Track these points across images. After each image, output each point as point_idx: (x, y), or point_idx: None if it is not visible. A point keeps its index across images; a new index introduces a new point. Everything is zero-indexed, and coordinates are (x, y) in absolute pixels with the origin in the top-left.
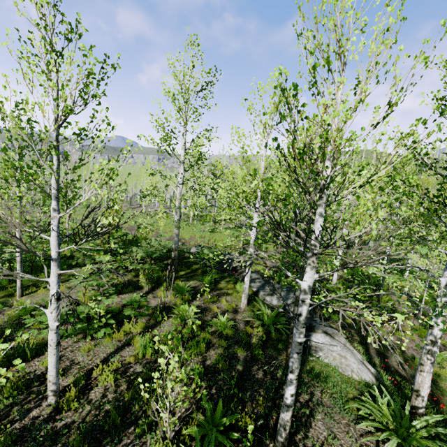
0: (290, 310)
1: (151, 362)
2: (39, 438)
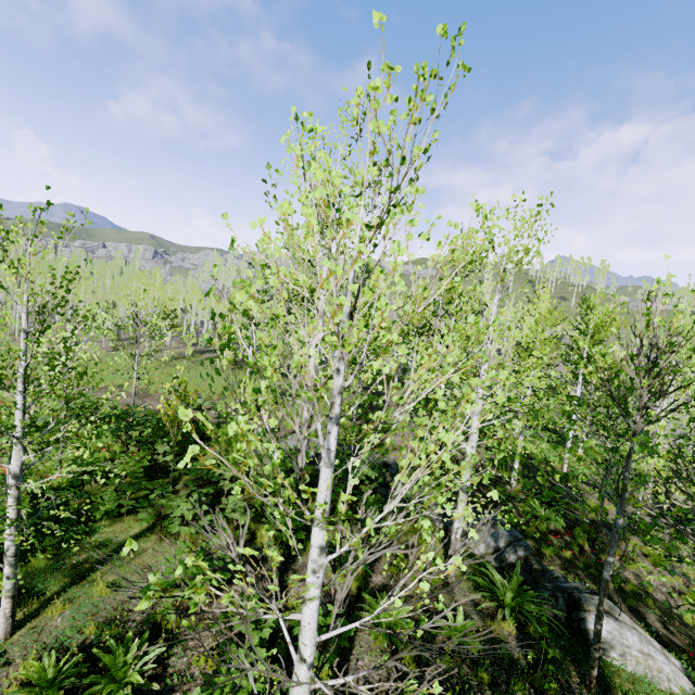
0: (510, 560)
1: None
2: None
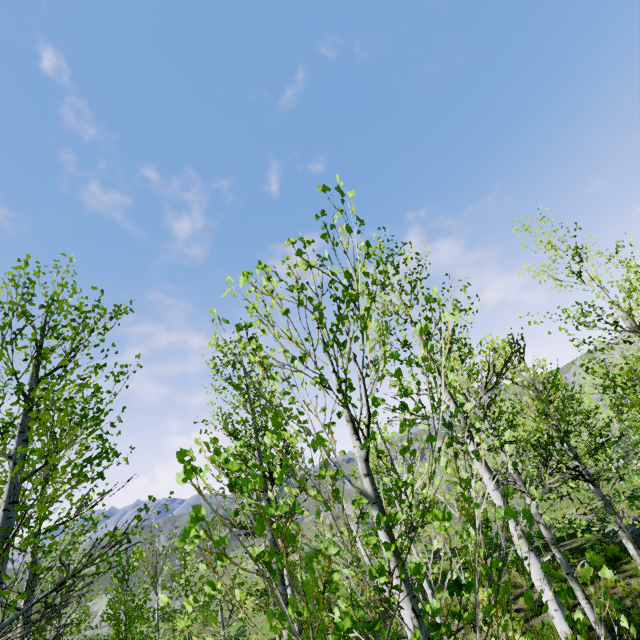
0: None
1: None
2: None
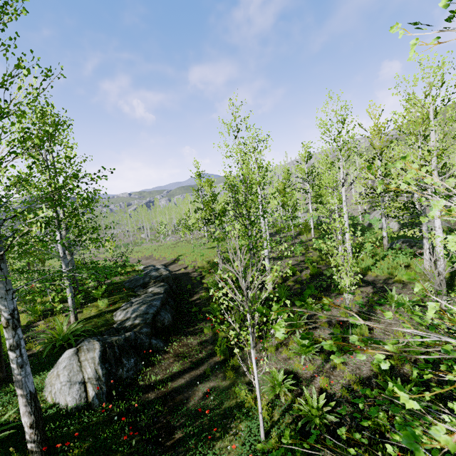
0: (125, 324)
1: None
2: None
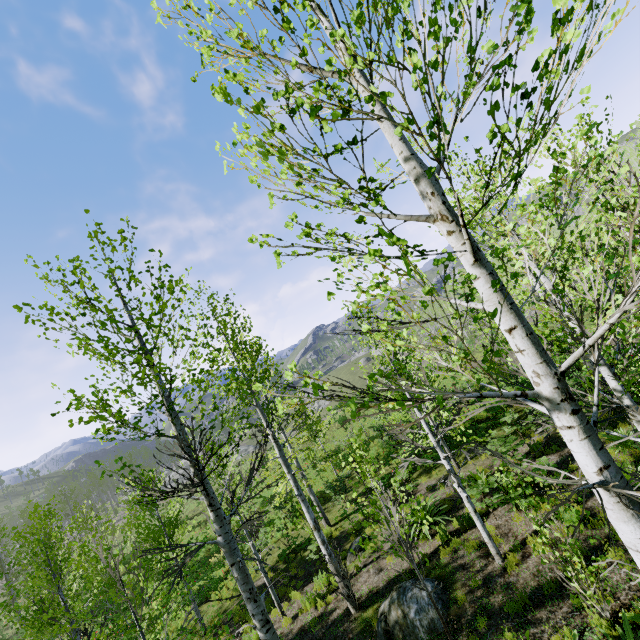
0: None
1: (586, 538)
2: (495, 586)
